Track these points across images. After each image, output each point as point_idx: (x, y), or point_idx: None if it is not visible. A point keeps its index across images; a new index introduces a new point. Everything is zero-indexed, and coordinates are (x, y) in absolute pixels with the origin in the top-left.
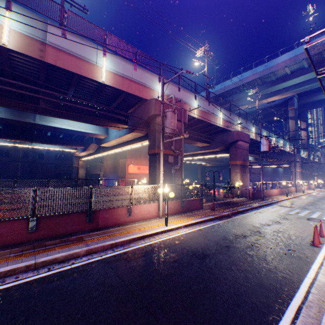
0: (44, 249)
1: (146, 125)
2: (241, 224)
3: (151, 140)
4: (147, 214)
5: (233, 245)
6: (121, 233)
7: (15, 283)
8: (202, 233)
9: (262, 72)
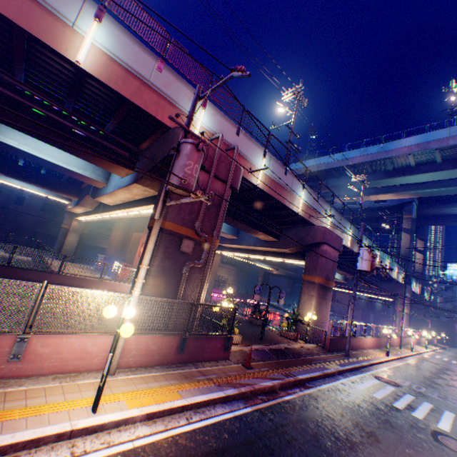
0: None
1: (161, 173)
2: (291, 429)
3: (159, 201)
4: (76, 358)
5: None
6: None
7: None
8: None
9: (375, 155)
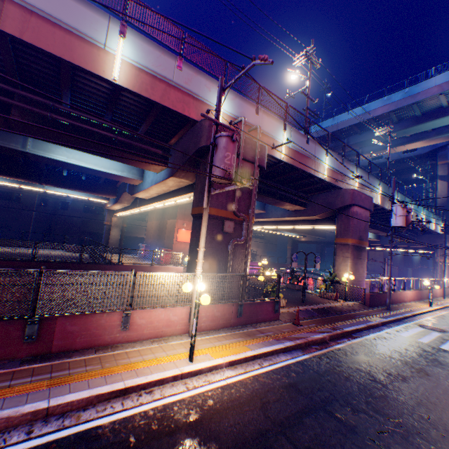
0: None
1: (194, 165)
2: (347, 369)
3: (197, 191)
4: (164, 326)
5: (323, 447)
6: (83, 376)
7: None
8: (260, 390)
9: (401, 102)
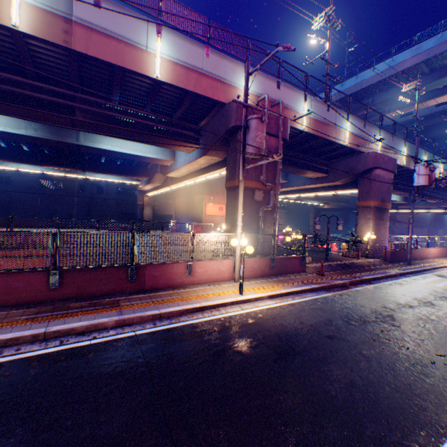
0: (65, 313)
1: (224, 144)
2: (362, 301)
3: (229, 167)
4: (215, 274)
5: (340, 335)
6: (172, 300)
7: (13, 357)
8: (294, 310)
9: (432, 51)
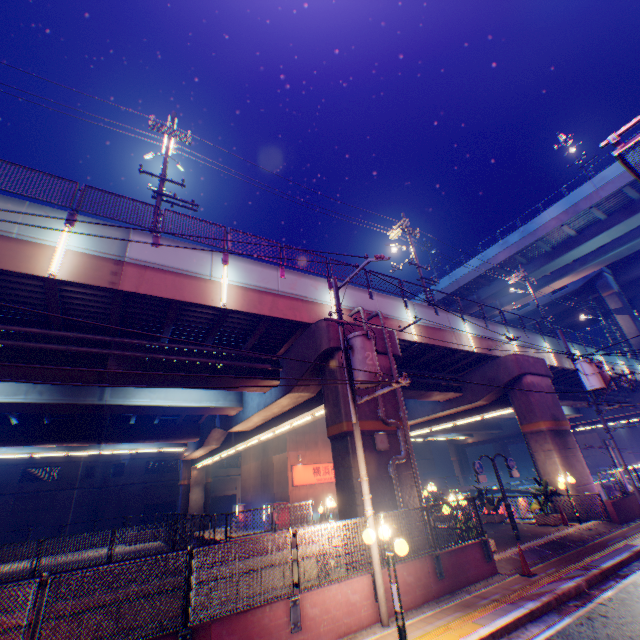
0: None
1: (315, 372)
2: (638, 624)
3: (329, 403)
4: (344, 614)
5: None
6: None
7: None
8: None
9: (521, 242)
